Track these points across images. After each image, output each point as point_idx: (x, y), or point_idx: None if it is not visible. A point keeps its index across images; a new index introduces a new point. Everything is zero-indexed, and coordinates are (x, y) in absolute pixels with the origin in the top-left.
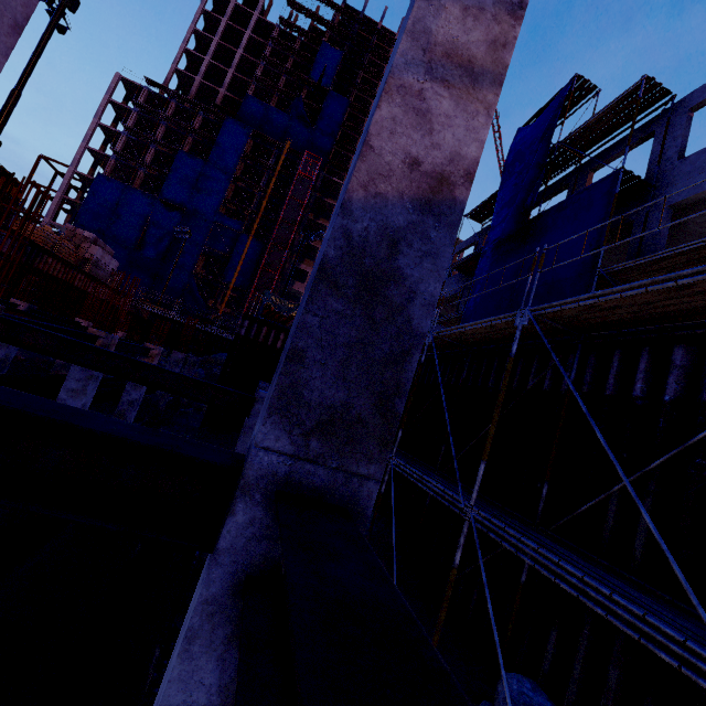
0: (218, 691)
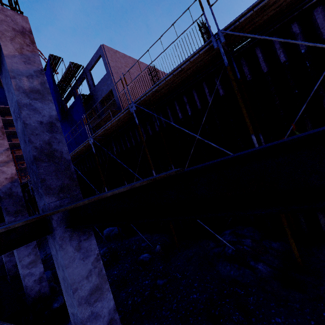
0: None
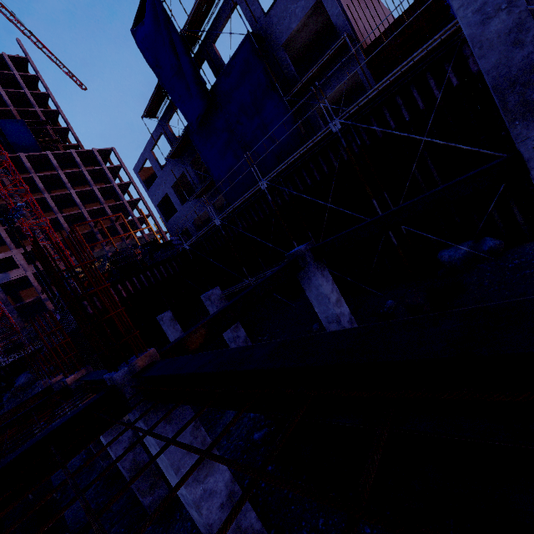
0: None
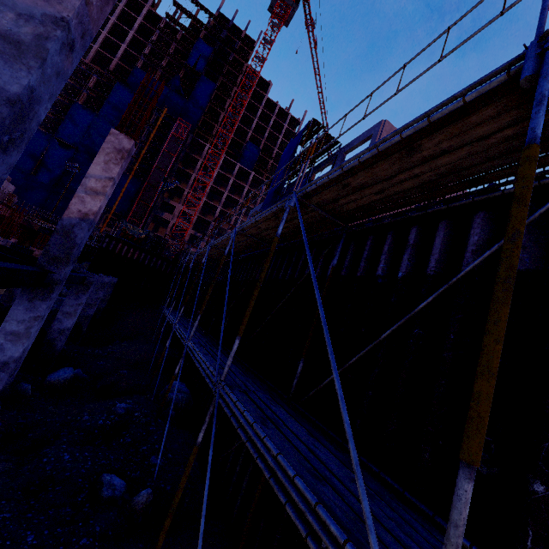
0: (28, 299)
